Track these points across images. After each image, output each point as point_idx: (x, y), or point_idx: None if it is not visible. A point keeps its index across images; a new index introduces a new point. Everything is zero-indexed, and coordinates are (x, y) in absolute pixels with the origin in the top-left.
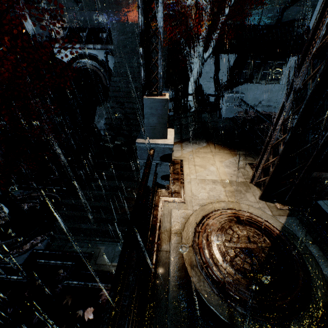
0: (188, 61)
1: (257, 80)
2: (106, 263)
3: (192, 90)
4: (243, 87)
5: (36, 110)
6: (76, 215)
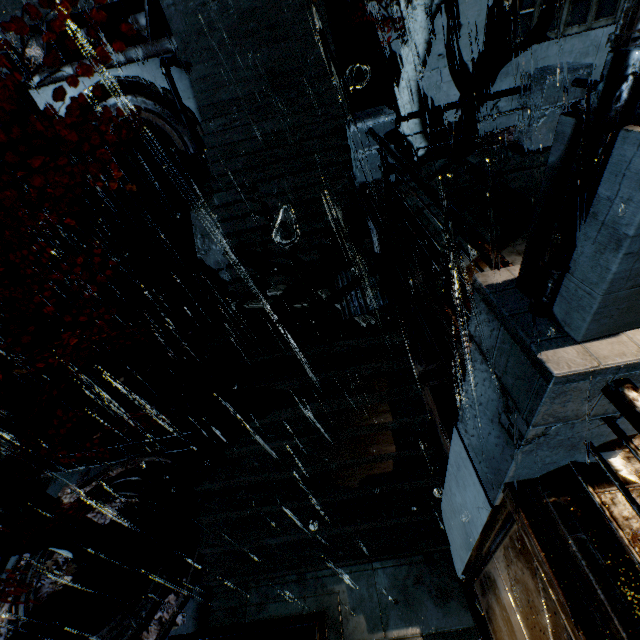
0: (391, 18)
1: (559, 28)
2: (370, 636)
3: (411, 101)
4: (525, 58)
5: (45, 260)
6: (242, 516)
